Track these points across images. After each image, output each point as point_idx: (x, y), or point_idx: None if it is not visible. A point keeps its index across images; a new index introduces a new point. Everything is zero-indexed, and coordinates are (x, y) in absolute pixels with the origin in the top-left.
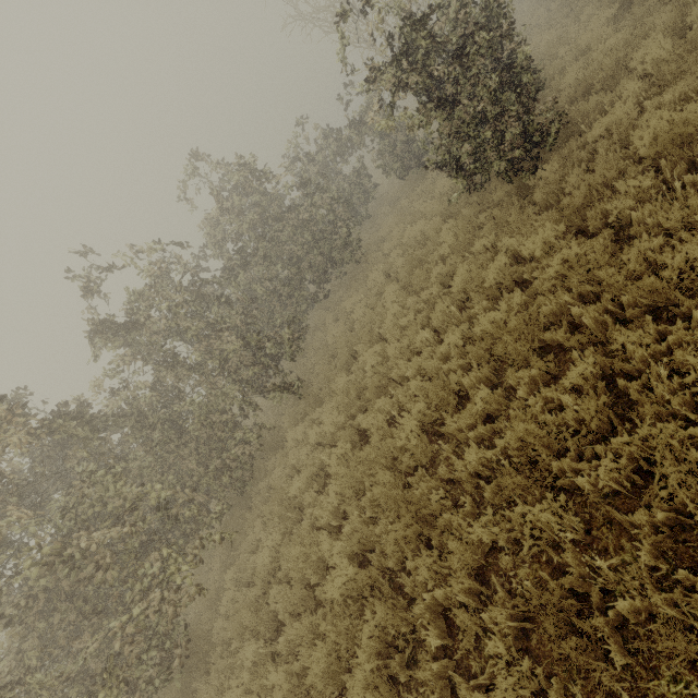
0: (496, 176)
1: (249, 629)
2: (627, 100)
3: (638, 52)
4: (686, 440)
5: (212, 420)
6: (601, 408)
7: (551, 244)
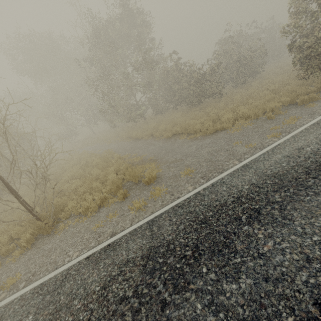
0: None
1: None
2: None
3: None
4: None
5: None
6: None
7: None
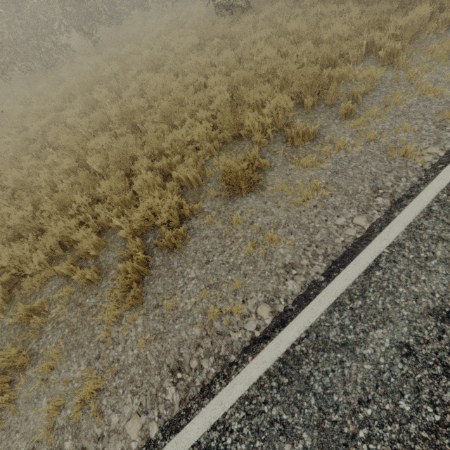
0: (216, 6)
1: (20, 101)
2: (252, 14)
3: (285, 0)
4: (138, 90)
5: (39, 17)
6: (141, 84)
7: (193, 45)
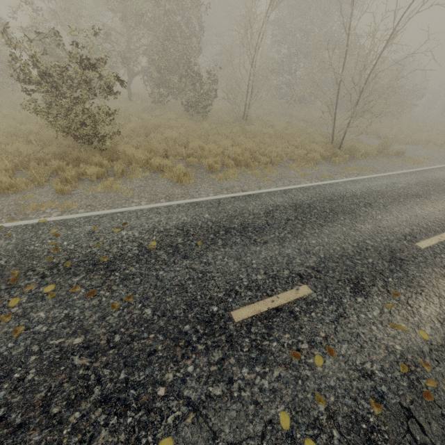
0: None
1: None
2: None
3: None
4: None
5: None
6: None
7: None
